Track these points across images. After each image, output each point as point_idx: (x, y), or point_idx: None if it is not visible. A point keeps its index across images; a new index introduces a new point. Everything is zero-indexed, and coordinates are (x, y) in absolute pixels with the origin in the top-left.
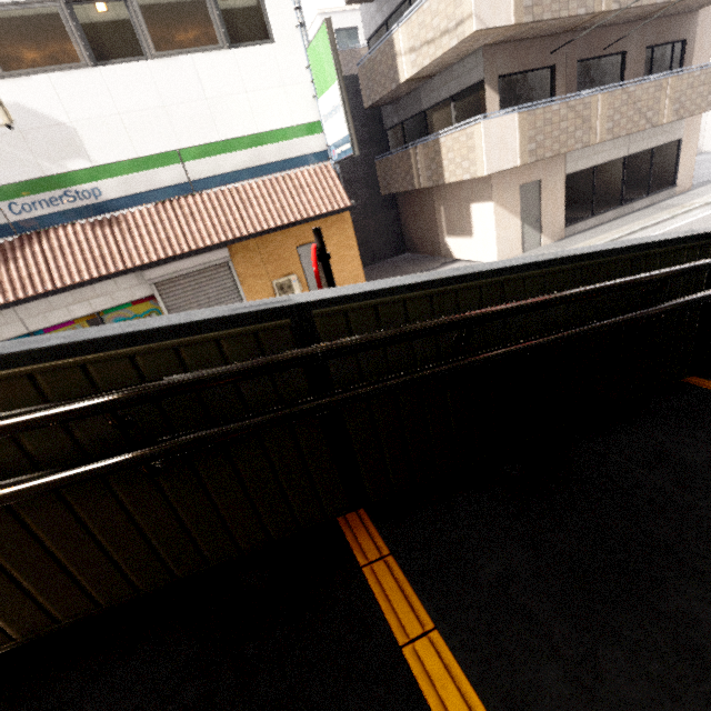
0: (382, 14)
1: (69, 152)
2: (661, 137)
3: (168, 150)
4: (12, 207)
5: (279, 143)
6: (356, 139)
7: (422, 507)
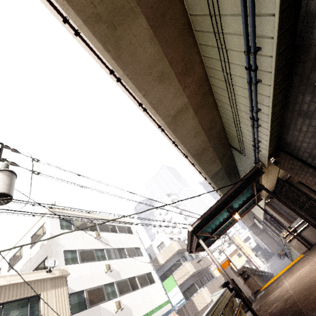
0: None
1: None
2: None
3: (146, 312)
4: None
5: (164, 307)
6: None
7: None
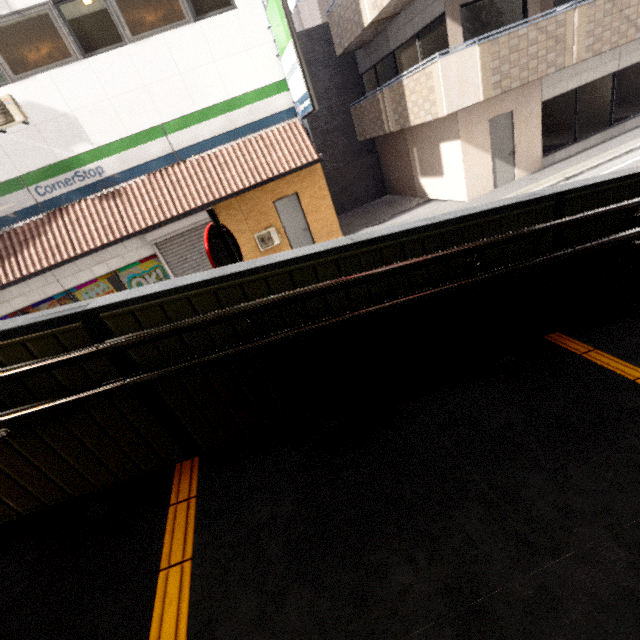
0: None
1: (74, 138)
2: None
3: (153, 126)
4: (38, 190)
5: (249, 106)
6: (331, 88)
7: (242, 457)
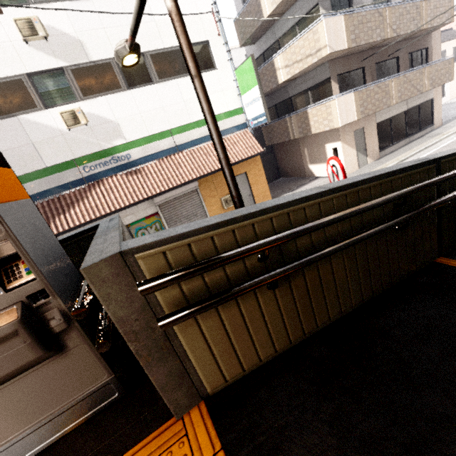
0: (260, 50)
1: (114, 136)
2: (422, 98)
3: (164, 130)
4: (85, 168)
5: (221, 121)
6: None
7: None
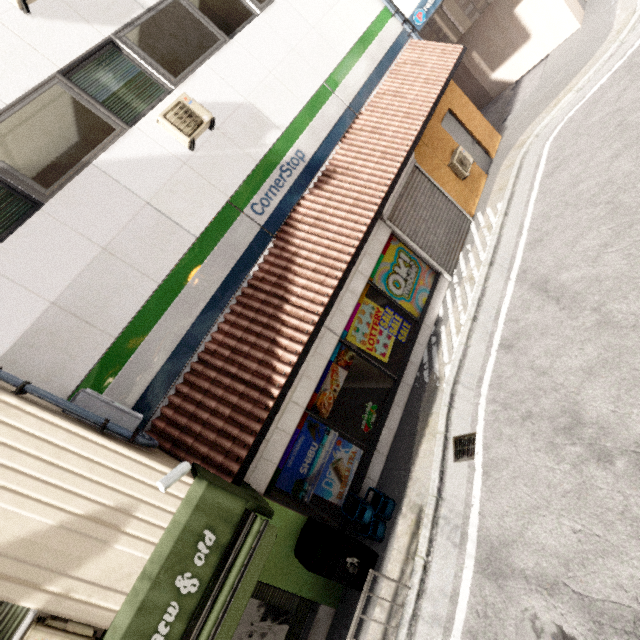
0: None
1: (259, 129)
2: None
3: (317, 87)
4: (254, 209)
5: (375, 40)
6: None
7: None
